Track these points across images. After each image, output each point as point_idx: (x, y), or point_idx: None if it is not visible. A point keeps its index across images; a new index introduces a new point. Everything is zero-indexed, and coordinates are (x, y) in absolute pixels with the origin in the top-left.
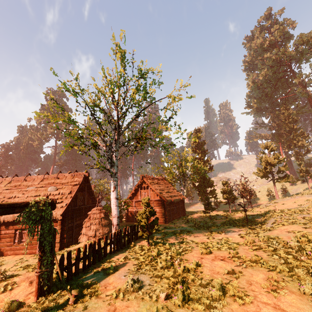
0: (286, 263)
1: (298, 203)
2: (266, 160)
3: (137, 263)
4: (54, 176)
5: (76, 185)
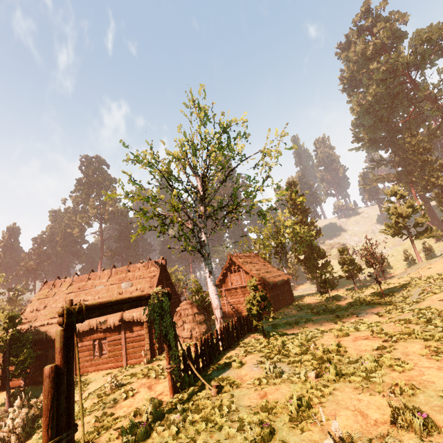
0: None
1: None
2: (396, 211)
3: (264, 355)
4: (124, 269)
5: (154, 276)
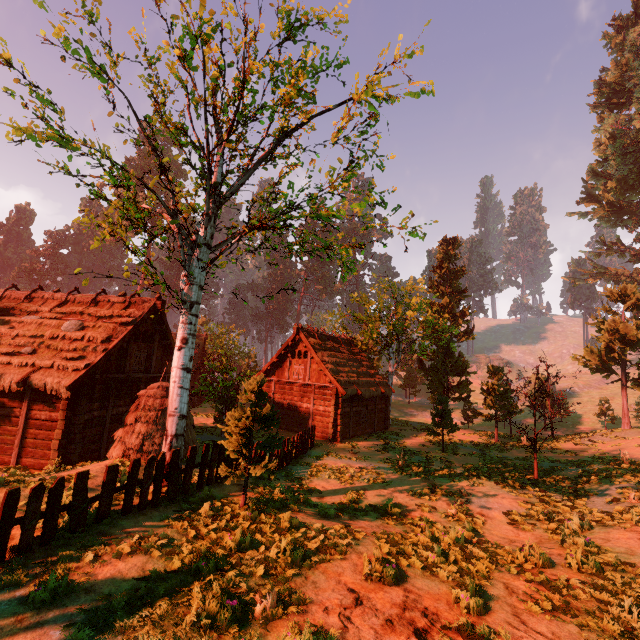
0: None
1: None
2: (614, 330)
3: (148, 577)
4: (88, 298)
5: (127, 324)
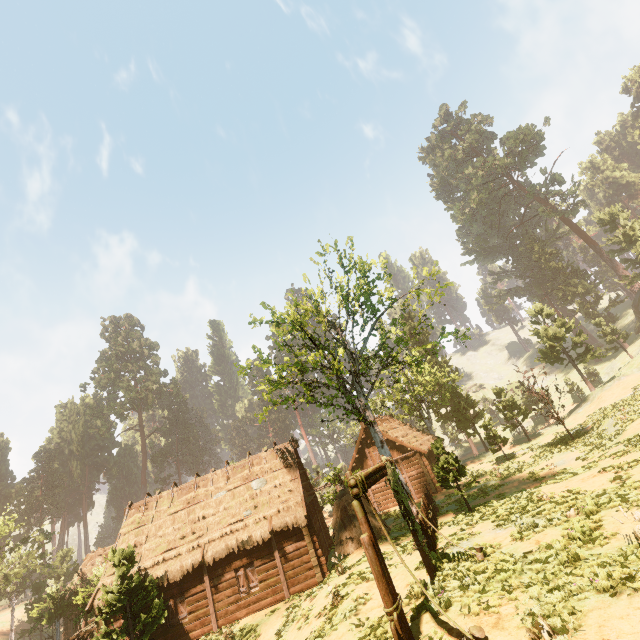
0: None
1: (630, 385)
2: (547, 333)
3: (494, 520)
4: (243, 463)
5: (291, 465)
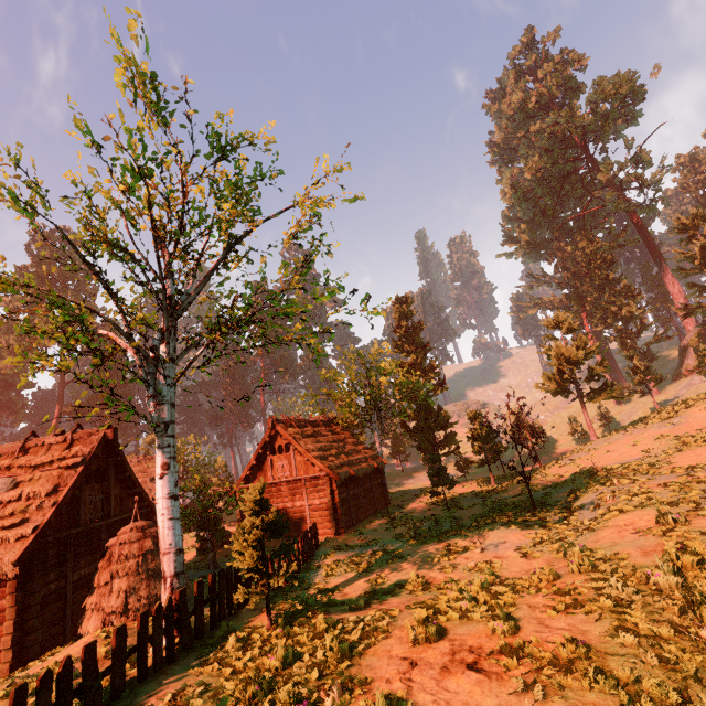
0: (663, 661)
1: (642, 445)
2: (560, 354)
3: None
4: (13, 447)
5: (74, 465)
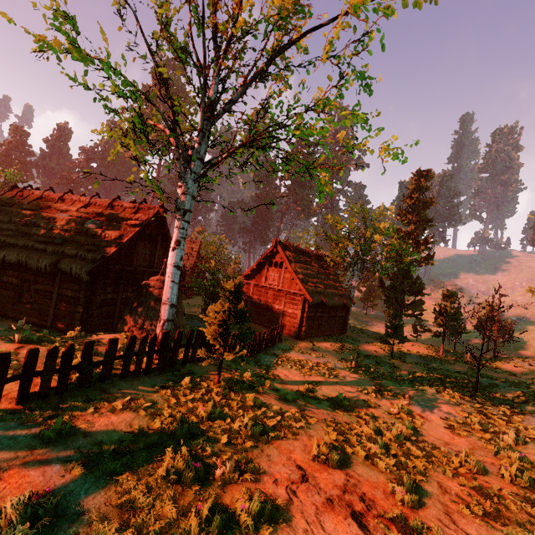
0: None
1: None
2: None
3: (133, 431)
4: (106, 202)
5: (135, 226)
